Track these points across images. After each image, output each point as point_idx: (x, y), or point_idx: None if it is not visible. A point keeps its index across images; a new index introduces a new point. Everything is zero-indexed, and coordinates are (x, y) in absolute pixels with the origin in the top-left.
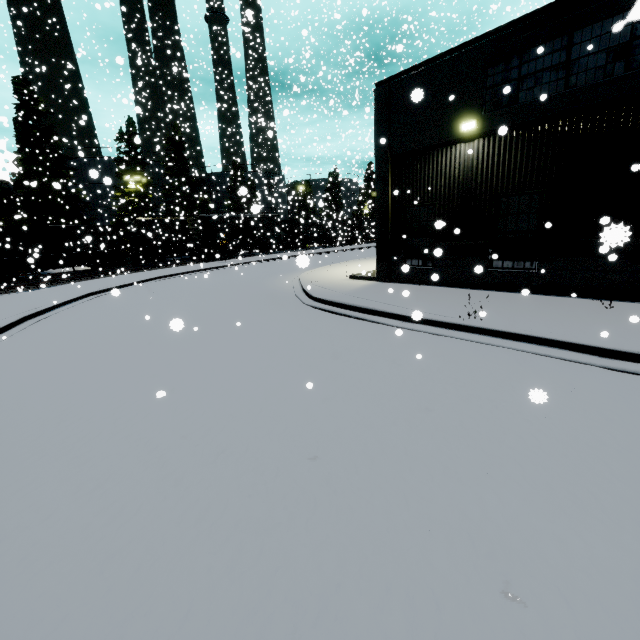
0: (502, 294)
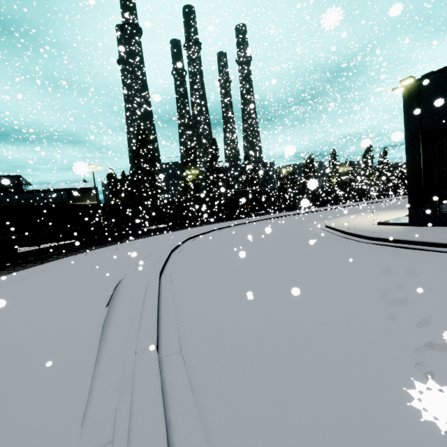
0: None
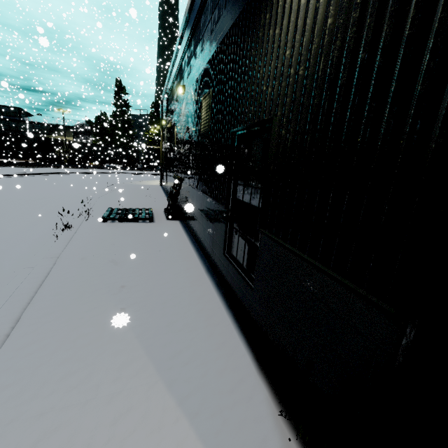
0: (159, 192)
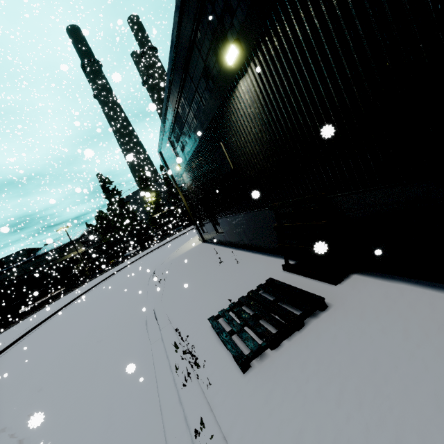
0: (217, 250)
